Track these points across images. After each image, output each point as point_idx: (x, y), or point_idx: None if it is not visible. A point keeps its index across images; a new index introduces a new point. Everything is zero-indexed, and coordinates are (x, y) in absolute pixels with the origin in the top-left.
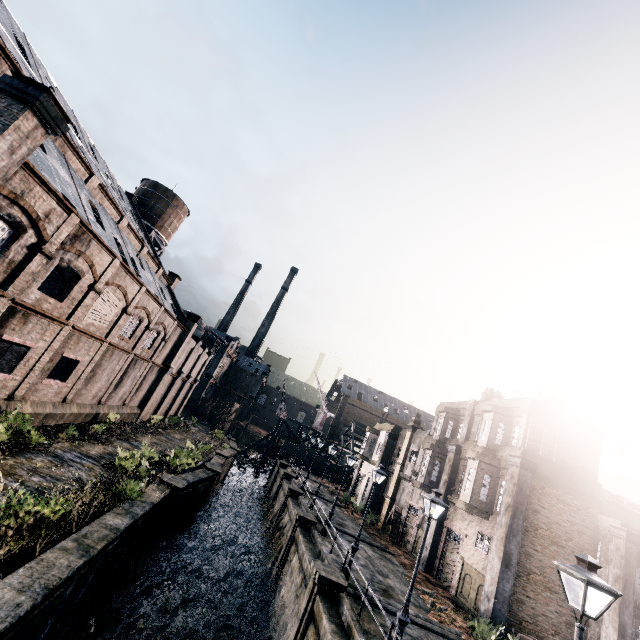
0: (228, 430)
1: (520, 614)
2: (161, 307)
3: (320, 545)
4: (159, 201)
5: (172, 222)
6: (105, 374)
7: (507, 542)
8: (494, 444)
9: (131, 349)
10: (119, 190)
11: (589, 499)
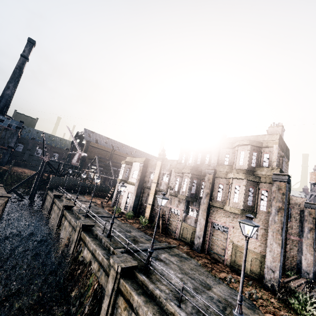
0: None
1: None
2: None
3: (169, 305)
4: None
5: None
6: None
7: (282, 232)
8: (251, 167)
9: None
10: None
11: (289, 189)
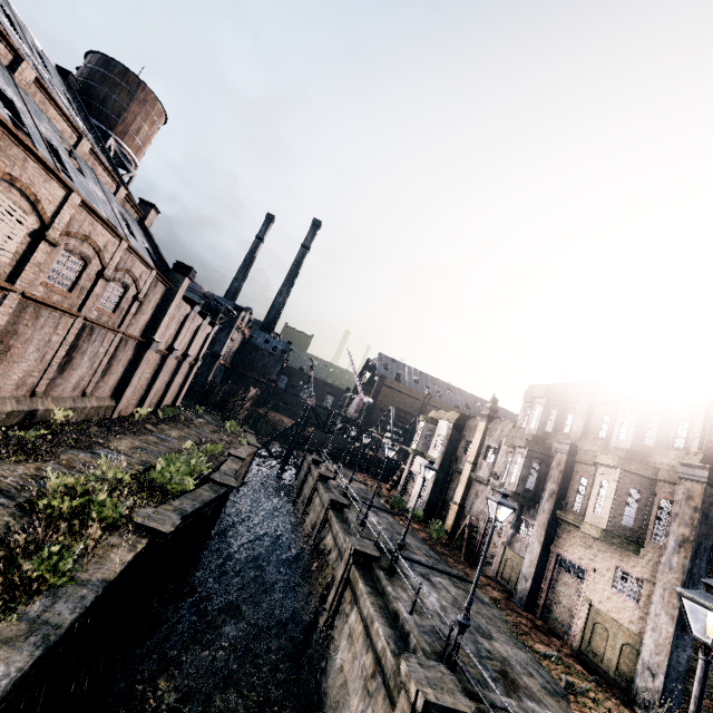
0: (244, 421)
1: (690, 687)
2: (121, 242)
3: (395, 602)
4: (115, 89)
5: (140, 127)
6: (32, 349)
7: None
8: (643, 445)
9: (77, 309)
10: (40, 55)
11: None
